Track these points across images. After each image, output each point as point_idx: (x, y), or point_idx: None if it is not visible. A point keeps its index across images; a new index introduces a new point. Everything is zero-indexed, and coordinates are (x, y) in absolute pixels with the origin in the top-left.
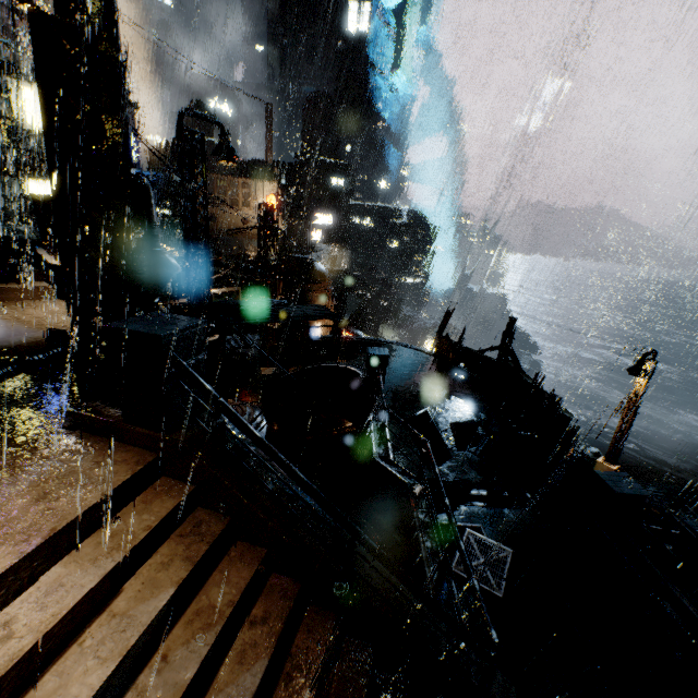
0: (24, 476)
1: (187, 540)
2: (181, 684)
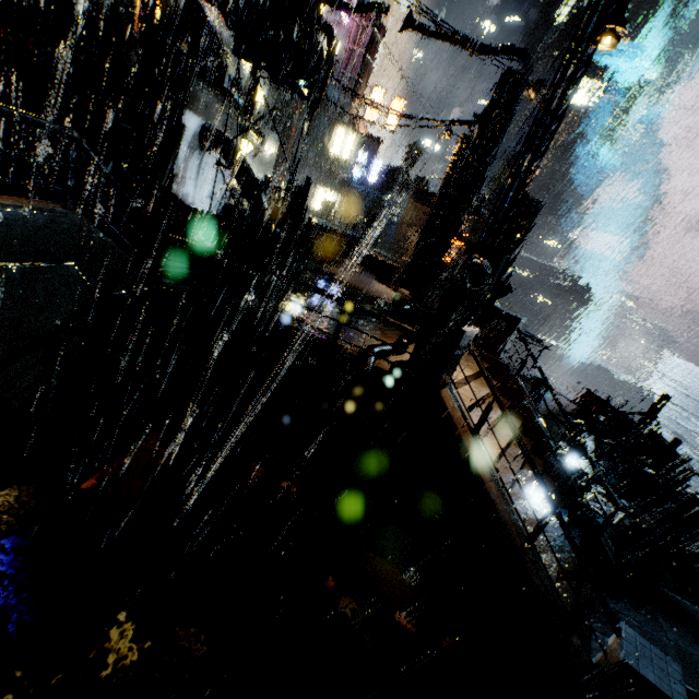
0: None
1: None
2: (509, 435)
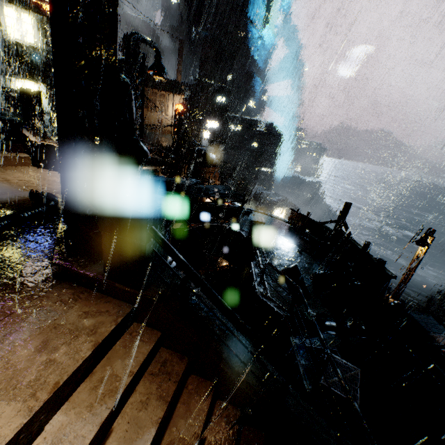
0: (25, 324)
1: (157, 379)
2: None
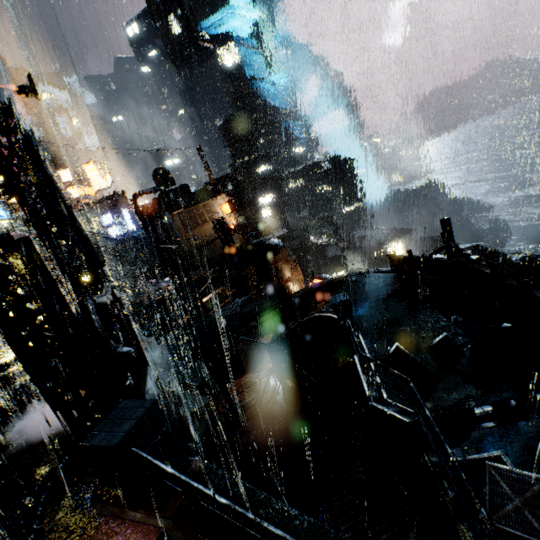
0: None
1: None
2: None
